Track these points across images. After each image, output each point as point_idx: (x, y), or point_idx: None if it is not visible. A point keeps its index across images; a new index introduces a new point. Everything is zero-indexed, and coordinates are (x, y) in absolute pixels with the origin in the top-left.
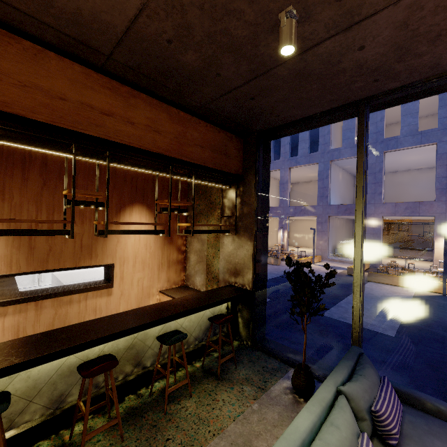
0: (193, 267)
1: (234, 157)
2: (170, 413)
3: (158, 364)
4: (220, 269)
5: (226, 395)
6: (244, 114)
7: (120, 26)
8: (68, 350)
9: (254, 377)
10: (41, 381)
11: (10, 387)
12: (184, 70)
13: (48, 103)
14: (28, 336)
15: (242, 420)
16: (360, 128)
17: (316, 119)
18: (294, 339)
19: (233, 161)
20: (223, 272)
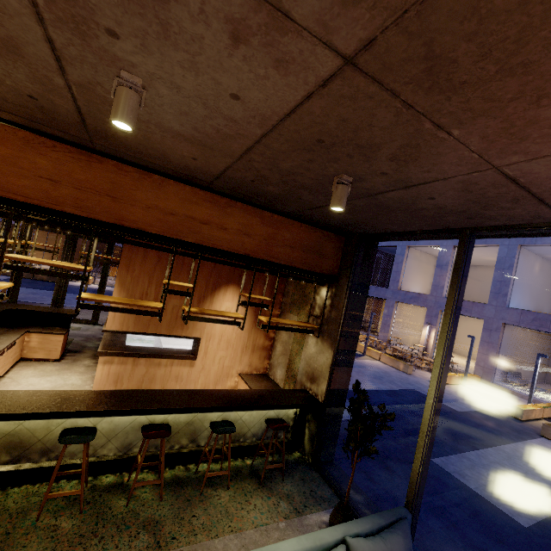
0: (277, 358)
1: (329, 256)
2: (204, 495)
3: (206, 447)
4: (299, 369)
5: (260, 502)
6: (338, 221)
7: (215, 172)
8: (138, 411)
9: (297, 497)
10: (119, 428)
11: (100, 424)
12: (269, 193)
13: (162, 218)
14: (117, 390)
15: (263, 530)
16: (456, 261)
17: (418, 236)
18: (374, 476)
19: (328, 261)
20: (301, 373)
